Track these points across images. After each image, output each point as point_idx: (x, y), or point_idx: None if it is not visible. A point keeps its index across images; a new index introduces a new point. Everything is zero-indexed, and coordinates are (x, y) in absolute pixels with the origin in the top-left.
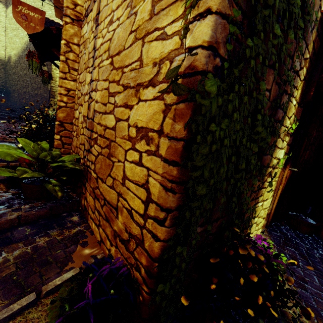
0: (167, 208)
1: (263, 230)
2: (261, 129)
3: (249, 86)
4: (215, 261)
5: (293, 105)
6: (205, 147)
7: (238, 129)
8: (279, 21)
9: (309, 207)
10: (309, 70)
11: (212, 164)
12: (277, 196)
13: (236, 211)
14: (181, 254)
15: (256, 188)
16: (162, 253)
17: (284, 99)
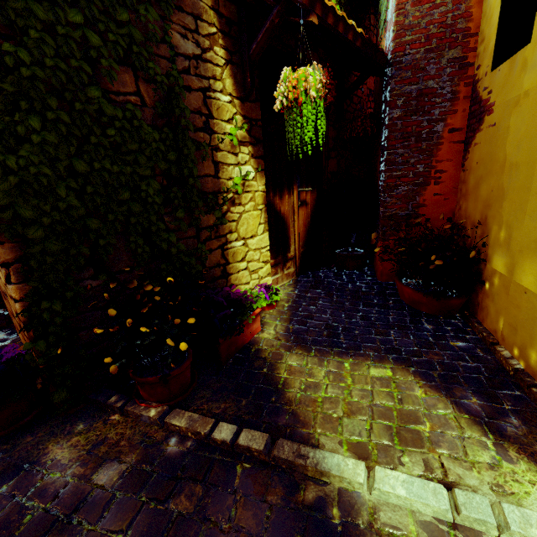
0: (4, 262)
1: (291, 280)
2: (138, 146)
3: (63, 98)
4: (92, 305)
5: (227, 103)
6: (5, 183)
7: (72, 153)
8: (88, 3)
9: (353, 234)
10: (233, 48)
11: (36, 200)
12: (296, 230)
13: (141, 252)
14: (51, 309)
15: (207, 223)
16: (20, 312)
17: (192, 98)
